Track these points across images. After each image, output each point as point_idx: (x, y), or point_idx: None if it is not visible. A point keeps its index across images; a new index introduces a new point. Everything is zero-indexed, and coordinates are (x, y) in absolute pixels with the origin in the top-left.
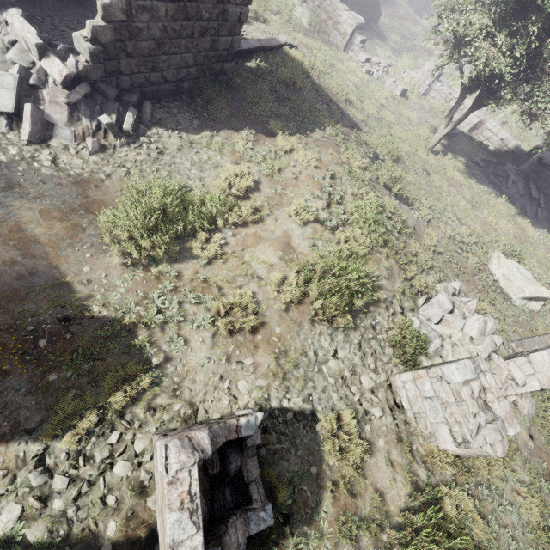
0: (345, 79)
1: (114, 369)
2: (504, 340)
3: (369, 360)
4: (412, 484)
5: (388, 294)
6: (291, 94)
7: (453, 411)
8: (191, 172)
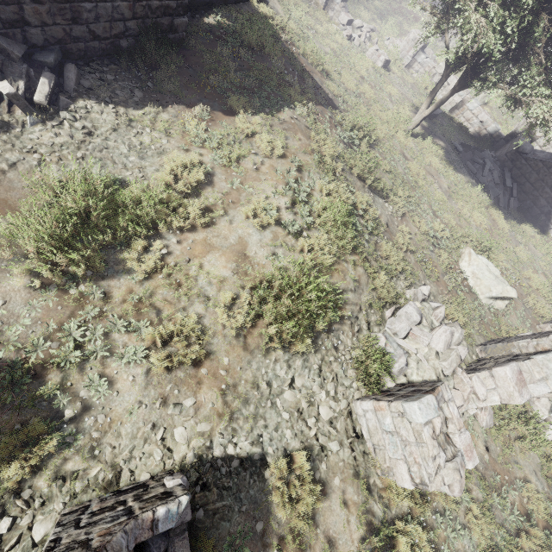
0: (323, 44)
1: (9, 432)
2: (468, 345)
3: (329, 387)
4: (366, 523)
5: (353, 308)
6: (258, 61)
7: (412, 450)
8: (128, 159)
